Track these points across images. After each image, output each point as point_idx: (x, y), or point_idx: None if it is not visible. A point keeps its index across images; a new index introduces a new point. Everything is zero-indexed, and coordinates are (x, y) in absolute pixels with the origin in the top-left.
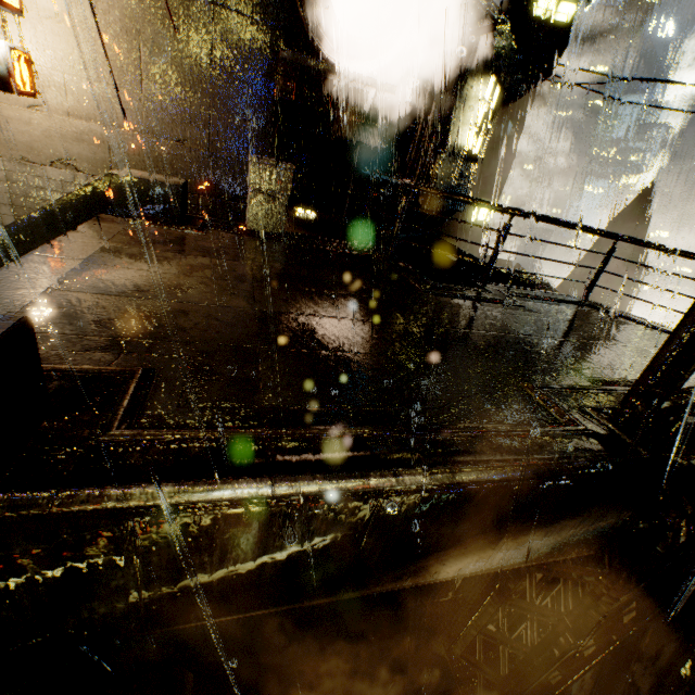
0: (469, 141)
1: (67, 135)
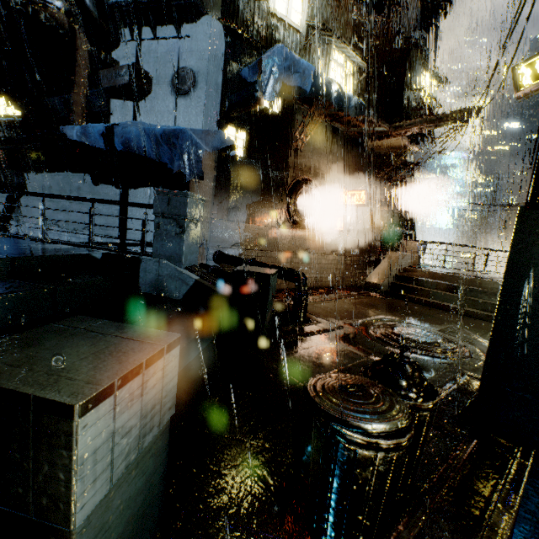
0: None
1: (336, 242)
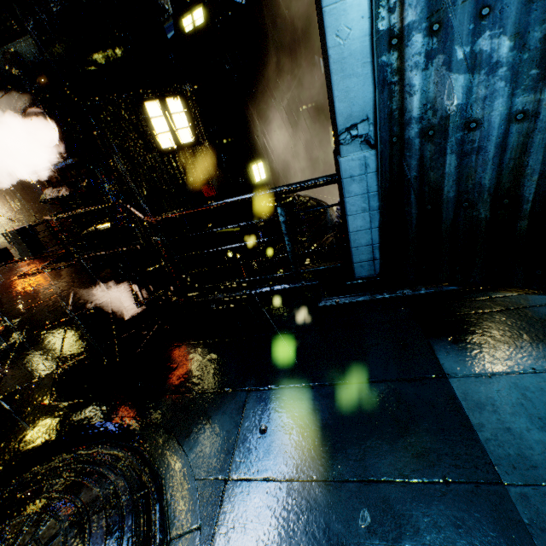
0: (164, 144)
1: None
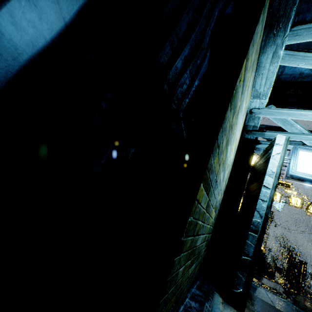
0: None
1: None
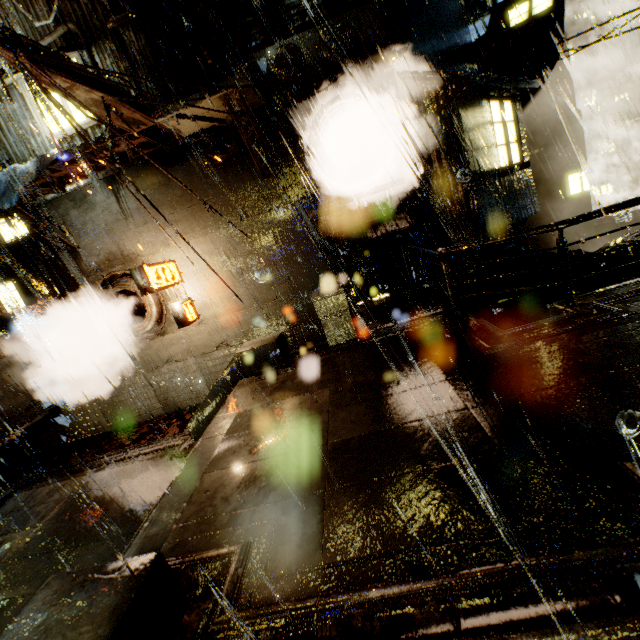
0: (501, 161)
1: (219, 329)
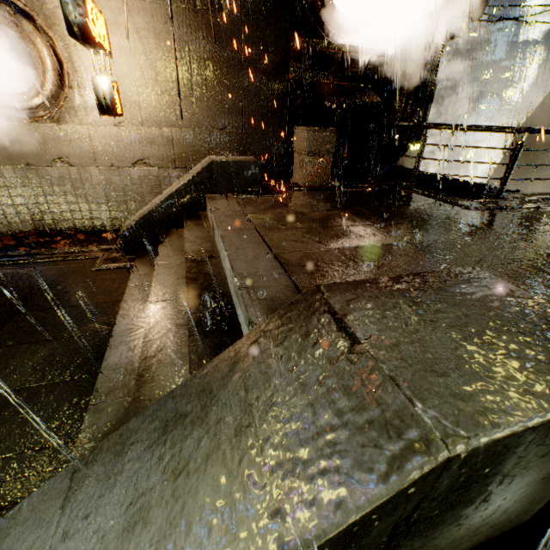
0: None
1: (143, 140)
